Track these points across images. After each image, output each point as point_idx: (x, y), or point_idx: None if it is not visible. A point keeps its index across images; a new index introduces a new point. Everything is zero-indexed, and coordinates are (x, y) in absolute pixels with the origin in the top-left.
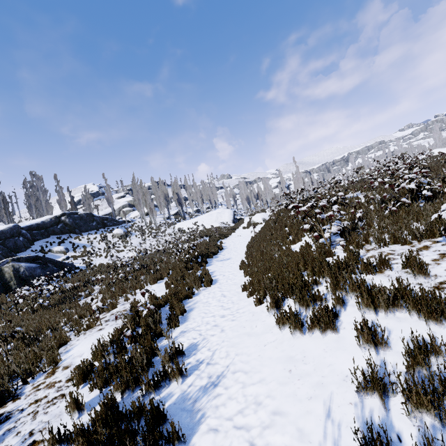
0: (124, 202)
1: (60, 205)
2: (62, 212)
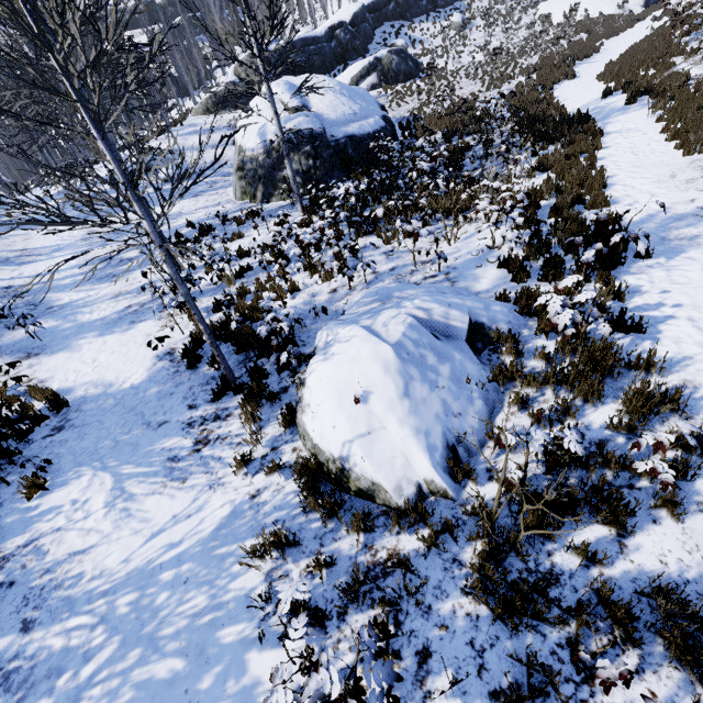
0: None
1: None
2: None
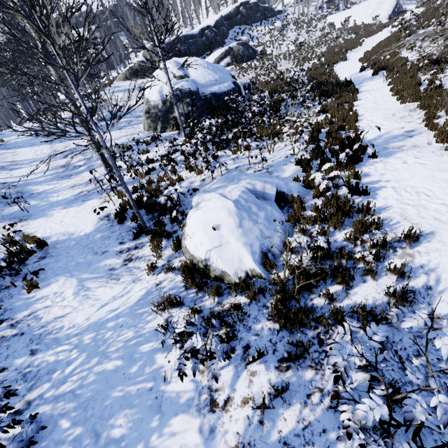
0: None
1: None
2: (240, 2)
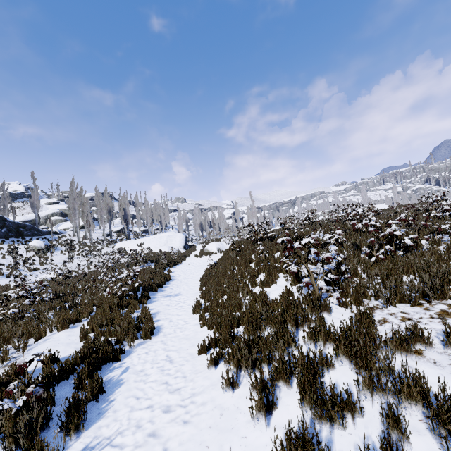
0: (55, 209)
1: None
2: None
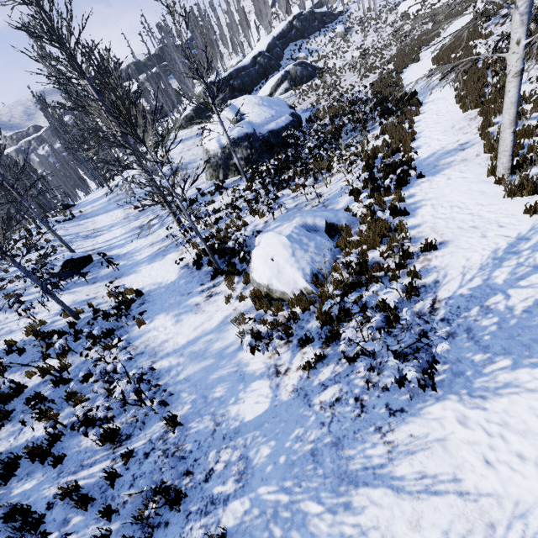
0: None
1: (279, 4)
2: (293, 15)
